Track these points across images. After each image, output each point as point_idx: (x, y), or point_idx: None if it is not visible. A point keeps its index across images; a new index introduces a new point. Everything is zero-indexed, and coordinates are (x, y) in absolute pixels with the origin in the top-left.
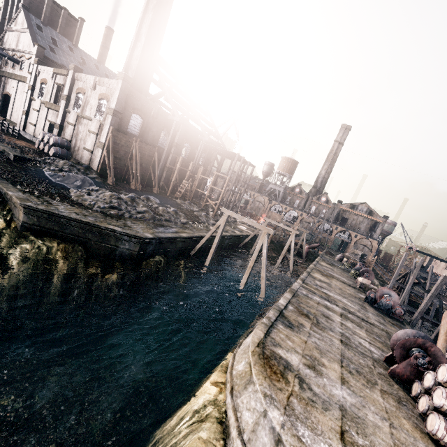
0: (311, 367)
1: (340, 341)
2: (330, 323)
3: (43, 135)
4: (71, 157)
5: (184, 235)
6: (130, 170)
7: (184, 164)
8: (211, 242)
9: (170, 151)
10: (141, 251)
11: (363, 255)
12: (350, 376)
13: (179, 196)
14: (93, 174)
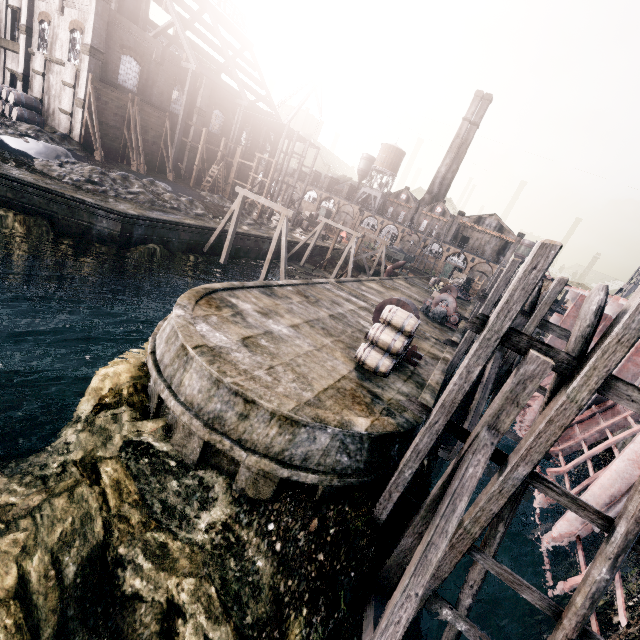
0: (263, 313)
1: (330, 315)
2: (334, 306)
3: (0, 90)
4: (45, 125)
5: (189, 222)
6: (129, 144)
7: (216, 143)
8: (238, 241)
9: (192, 121)
10: (125, 233)
11: (469, 281)
12: (308, 327)
13: (206, 188)
14: (74, 146)
